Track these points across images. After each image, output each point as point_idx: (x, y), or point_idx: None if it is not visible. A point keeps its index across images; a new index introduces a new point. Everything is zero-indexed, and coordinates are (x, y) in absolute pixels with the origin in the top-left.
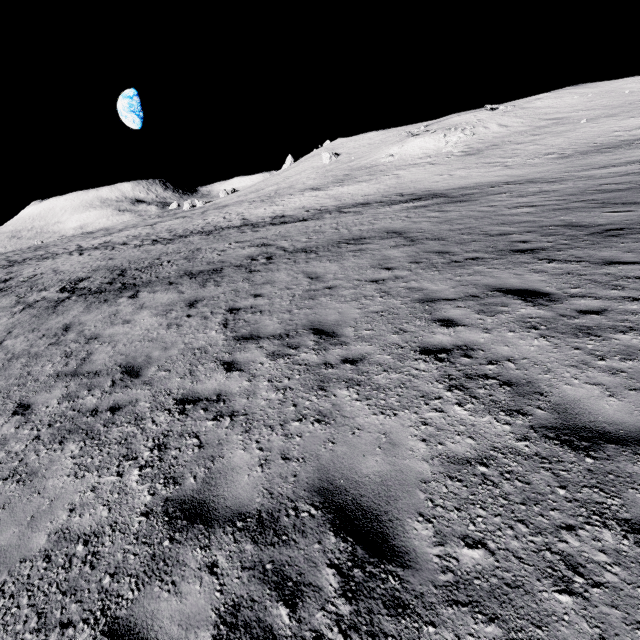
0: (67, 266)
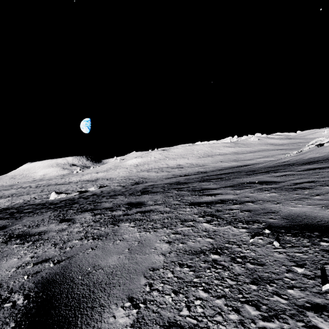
0: (7, 192)
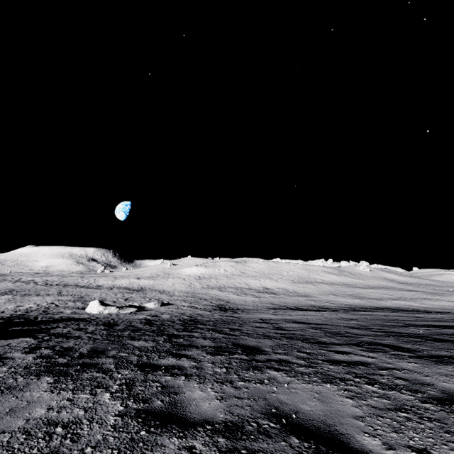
0: (1, 286)
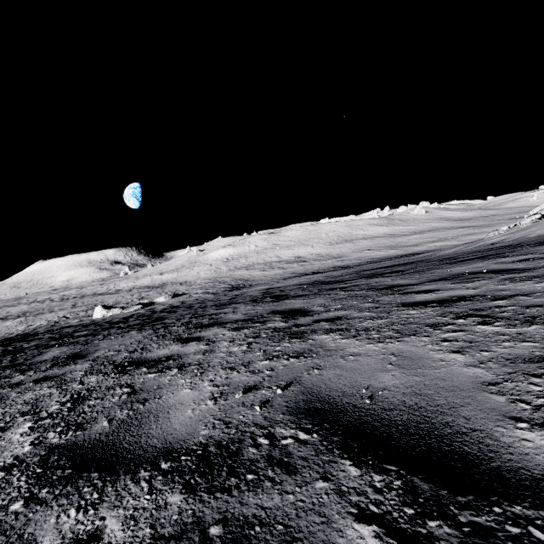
0: (14, 310)
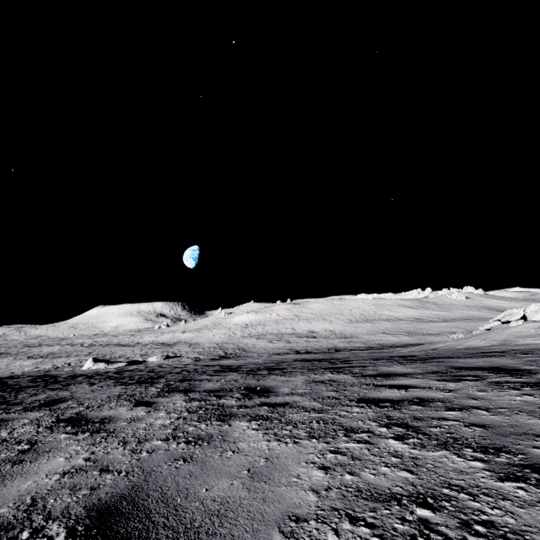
0: (46, 350)
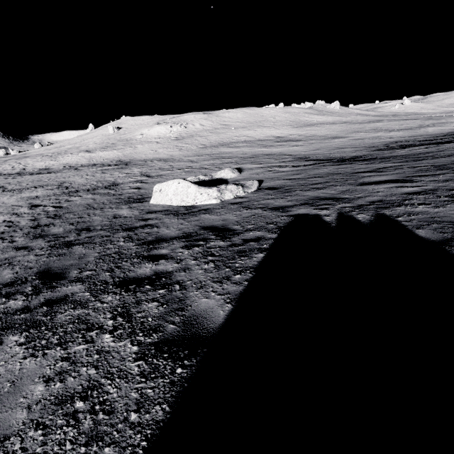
0: None
